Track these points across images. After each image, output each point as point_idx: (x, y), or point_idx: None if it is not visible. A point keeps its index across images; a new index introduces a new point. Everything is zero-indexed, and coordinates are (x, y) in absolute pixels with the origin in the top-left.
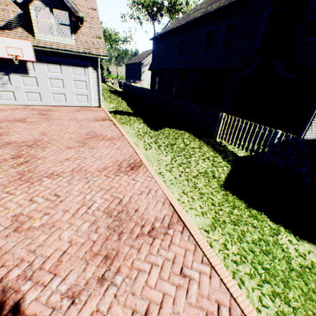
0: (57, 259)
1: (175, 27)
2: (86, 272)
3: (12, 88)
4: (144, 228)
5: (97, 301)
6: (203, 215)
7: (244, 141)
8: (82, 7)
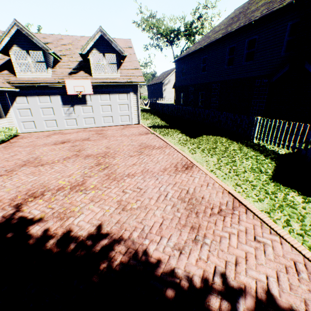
0: (158, 228)
1: (197, 49)
2: (181, 236)
3: (75, 116)
4: (213, 210)
5: (197, 253)
6: (260, 201)
7: (284, 140)
8: (122, 47)
